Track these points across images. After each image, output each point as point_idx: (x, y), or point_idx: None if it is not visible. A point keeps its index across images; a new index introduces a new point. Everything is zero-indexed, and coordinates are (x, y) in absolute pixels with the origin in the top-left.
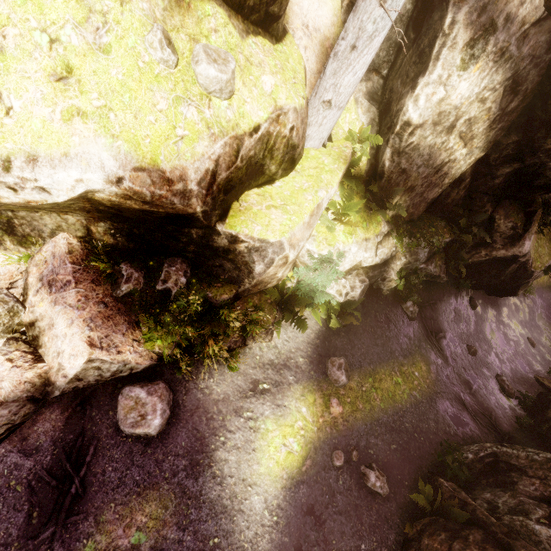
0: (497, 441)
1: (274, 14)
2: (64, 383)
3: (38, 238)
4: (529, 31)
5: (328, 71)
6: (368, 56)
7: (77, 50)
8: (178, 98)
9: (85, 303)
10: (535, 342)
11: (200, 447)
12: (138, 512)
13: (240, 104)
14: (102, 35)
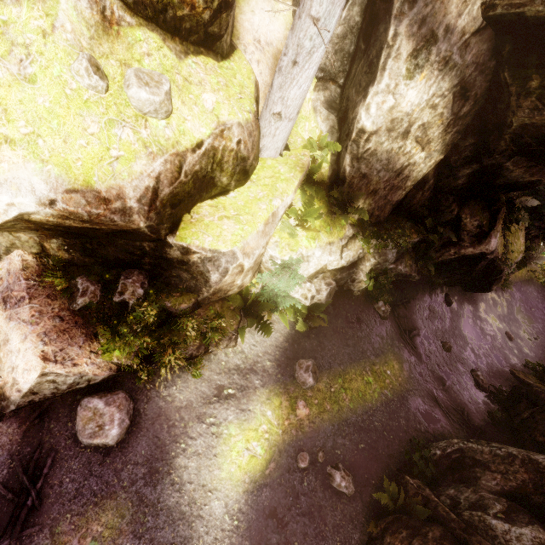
0: (468, 436)
1: (214, 34)
2: (18, 397)
3: None
4: (470, 40)
5: (275, 85)
6: (310, 70)
7: (1, 81)
8: (111, 121)
9: (39, 318)
10: (512, 335)
11: (160, 454)
12: (94, 522)
13: (180, 122)
14: (26, 66)
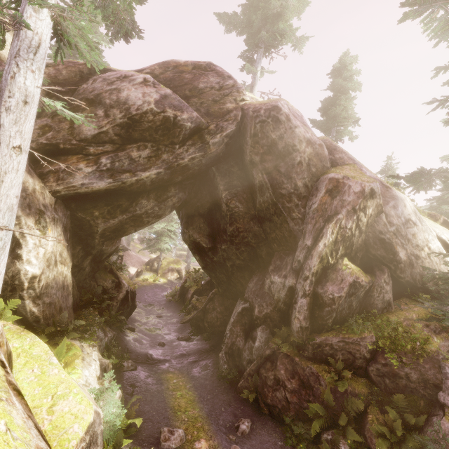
0: (215, 353)
1: None
2: None
3: None
4: (55, 207)
5: None
6: (5, 258)
7: None
8: None
9: None
10: (160, 315)
11: None
12: None
13: None
14: None
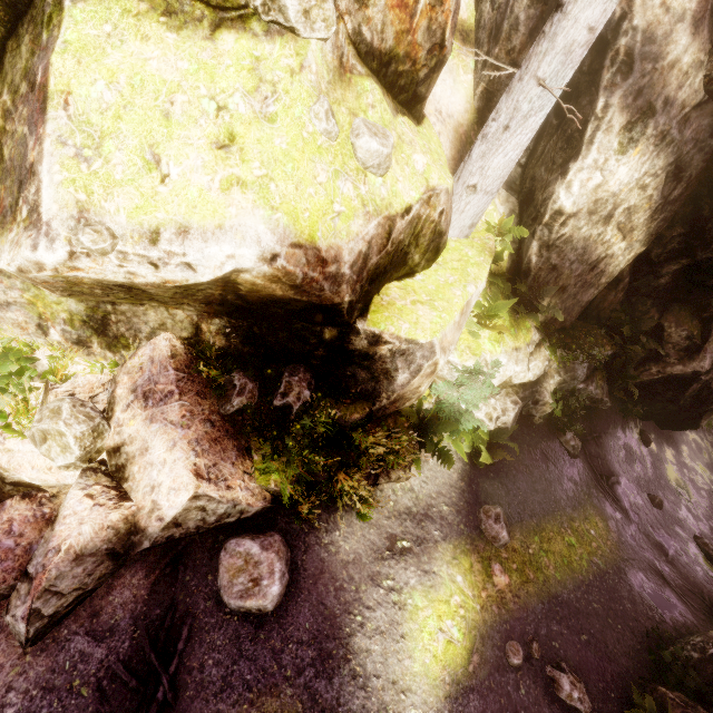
0: None
1: (420, 95)
2: (157, 529)
3: (132, 339)
4: (690, 114)
5: (475, 154)
6: (523, 137)
7: (243, 118)
8: (336, 172)
9: (190, 420)
10: None
11: (330, 630)
12: None
13: (393, 182)
14: (269, 105)
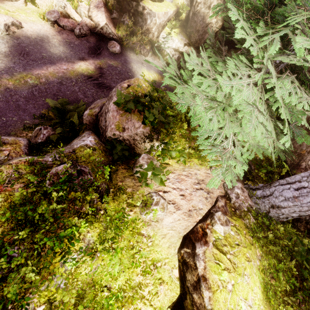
0: None
1: None
2: (99, 28)
3: None
4: None
5: None
6: None
7: None
8: None
9: (105, 12)
10: None
11: (127, 61)
12: (112, 61)
13: None
14: None
